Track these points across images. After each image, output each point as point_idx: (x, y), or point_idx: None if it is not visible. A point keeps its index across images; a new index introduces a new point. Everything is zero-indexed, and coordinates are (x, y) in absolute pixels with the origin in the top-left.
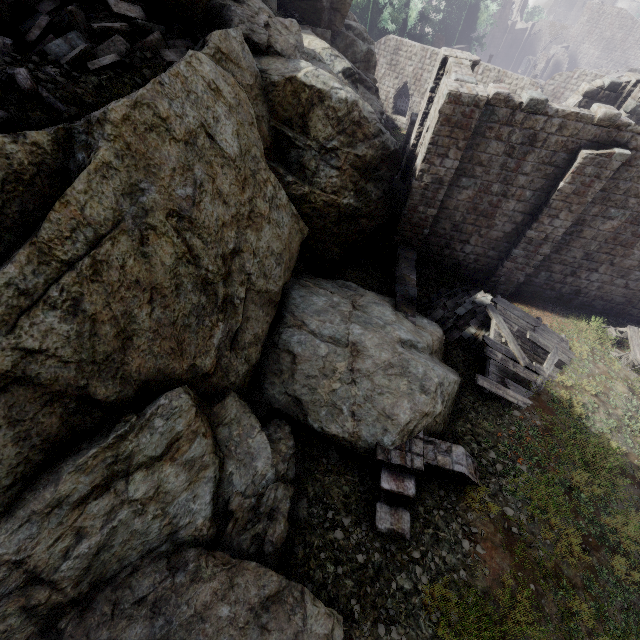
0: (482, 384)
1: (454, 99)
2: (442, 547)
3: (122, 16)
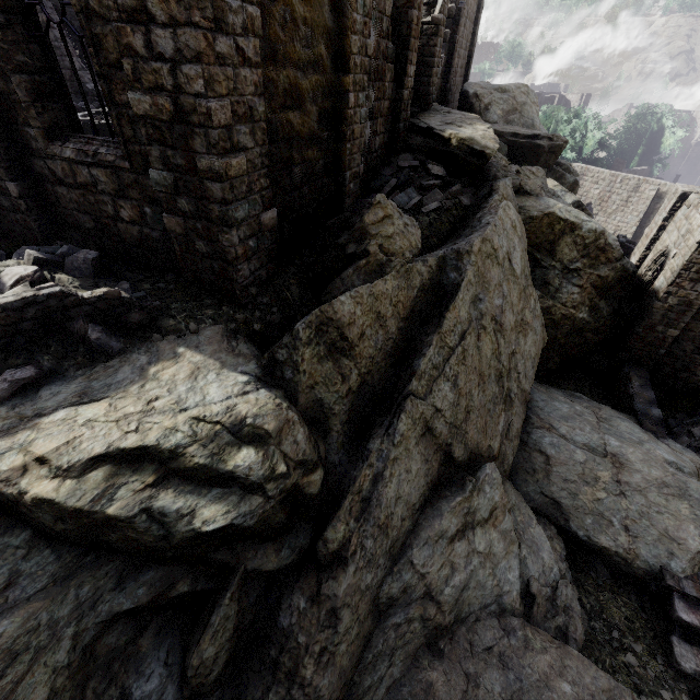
0: None
1: None
2: None
3: (434, 175)
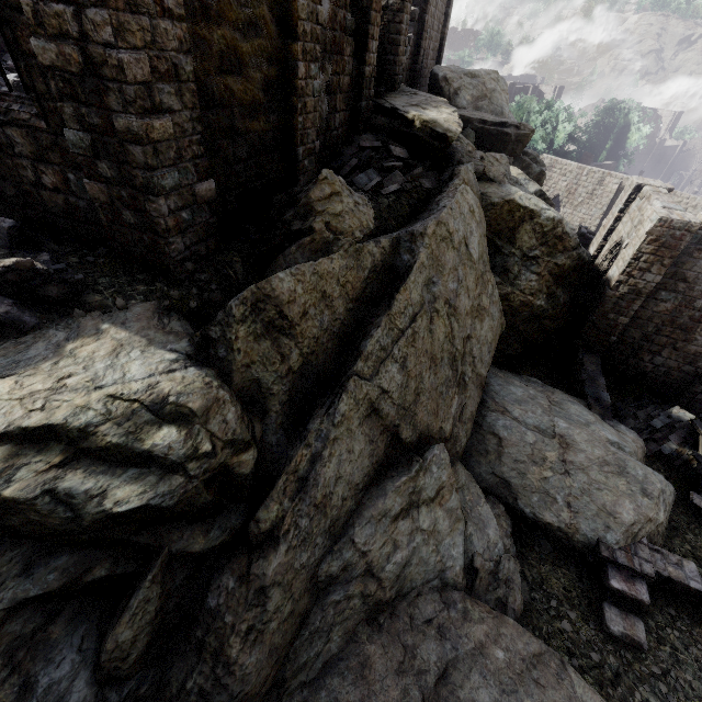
0: (699, 504)
1: (665, 224)
2: (685, 670)
3: (397, 157)
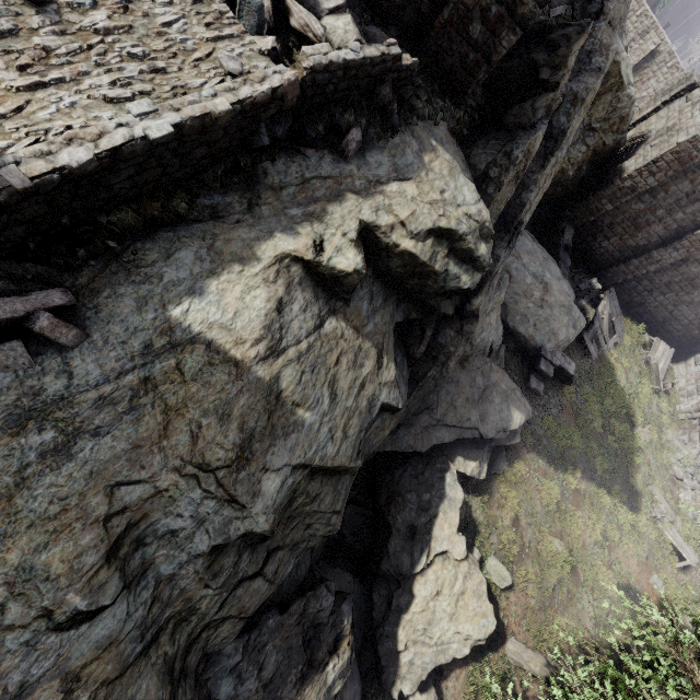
0: (584, 337)
1: (694, 142)
2: (550, 405)
3: None
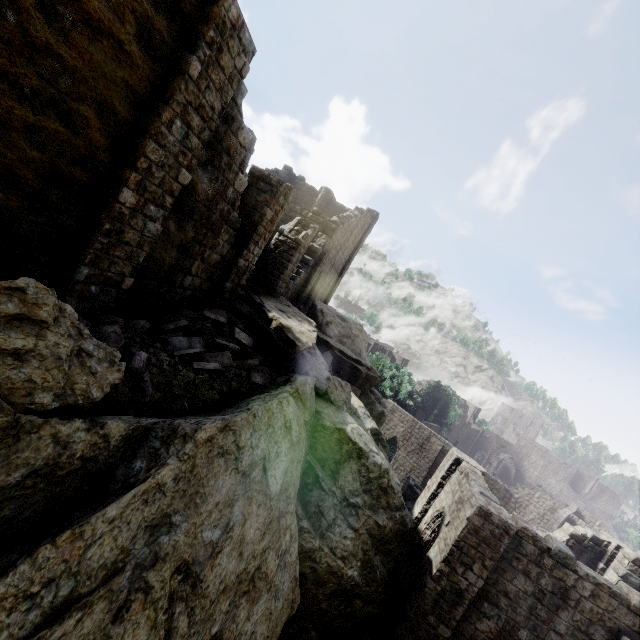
0: None
1: (484, 514)
2: None
3: (238, 340)
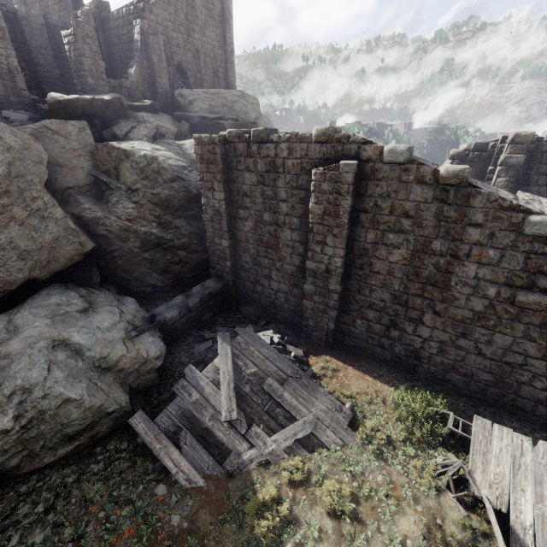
0: (136, 424)
1: (199, 141)
2: None
3: (8, 118)
